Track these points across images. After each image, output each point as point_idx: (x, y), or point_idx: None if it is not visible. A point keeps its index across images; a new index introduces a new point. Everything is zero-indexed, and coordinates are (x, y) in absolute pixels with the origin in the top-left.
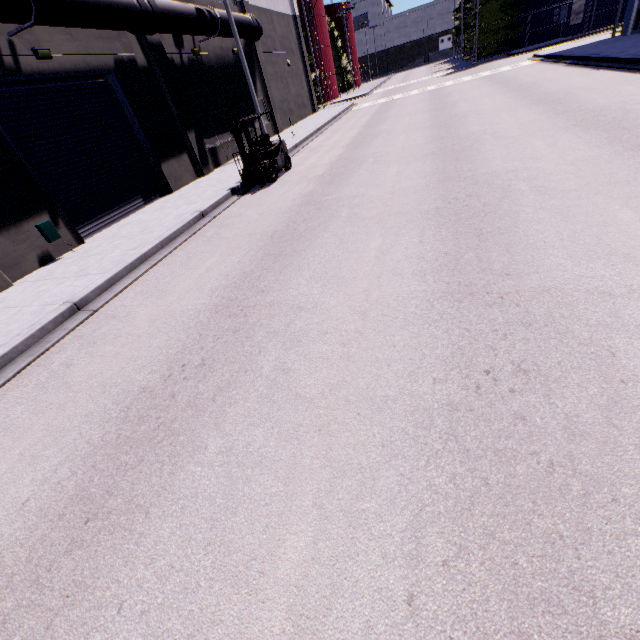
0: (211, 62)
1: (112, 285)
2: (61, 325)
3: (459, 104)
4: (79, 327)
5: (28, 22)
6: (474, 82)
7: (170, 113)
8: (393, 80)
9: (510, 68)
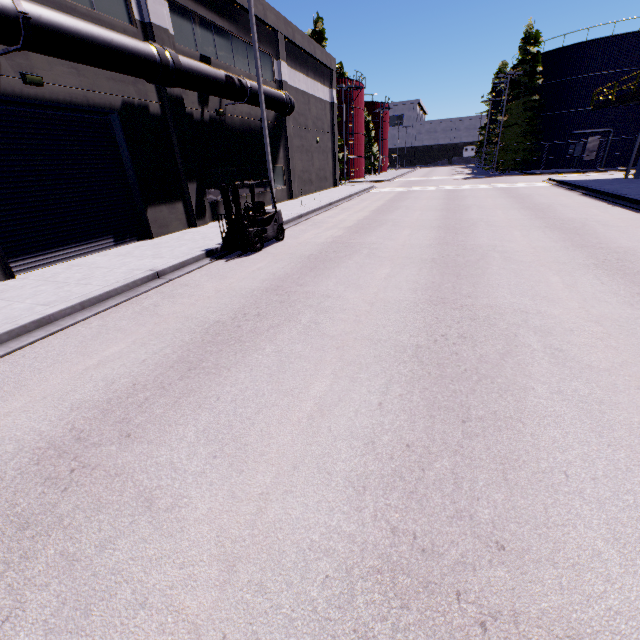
0: (235, 124)
1: None
2: None
3: (472, 210)
4: None
5: (15, 45)
6: (490, 191)
7: (174, 161)
8: (416, 173)
9: (525, 185)
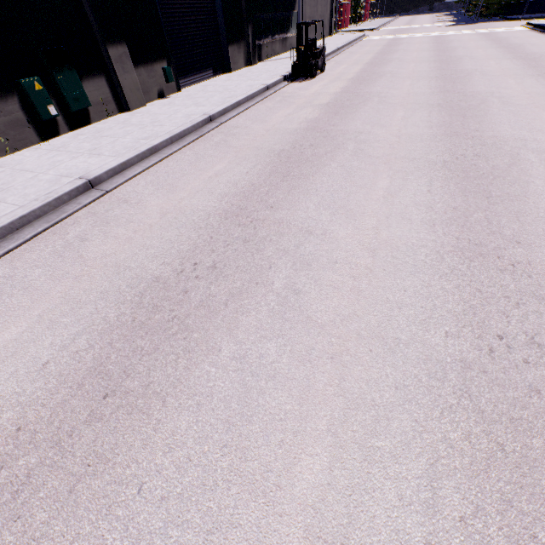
0: None
1: (224, 114)
2: (204, 126)
3: (458, 50)
4: (216, 129)
5: None
6: (472, 36)
7: (240, 6)
8: (398, 21)
9: (505, 30)
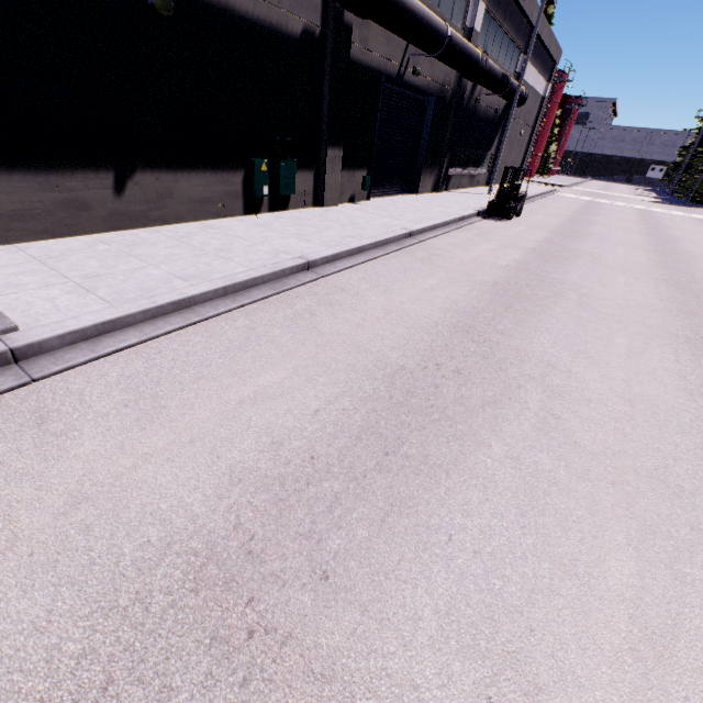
0: (481, 111)
1: (422, 233)
2: (403, 240)
3: (672, 229)
4: (415, 245)
5: (432, 54)
6: (686, 219)
7: (444, 137)
8: (591, 184)
9: None
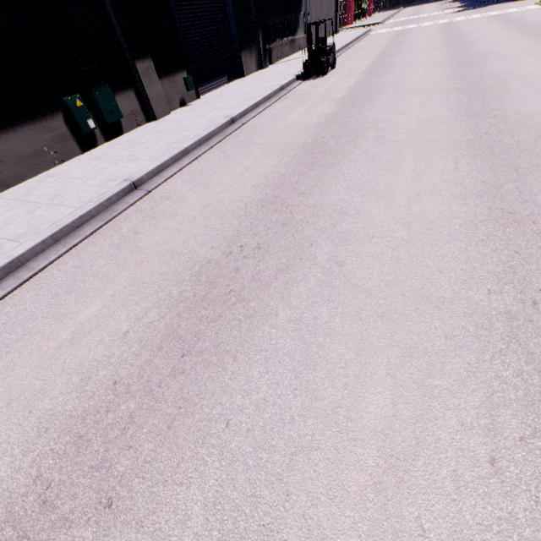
0: None
1: (244, 115)
2: (227, 128)
3: (469, 34)
4: (238, 130)
5: None
6: (483, 19)
7: (250, 13)
8: (404, 13)
9: (517, 10)
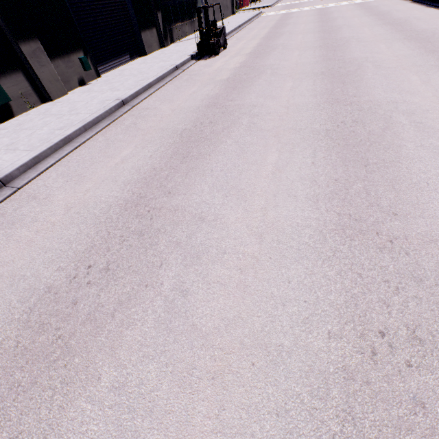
0: None
1: (137, 96)
2: (117, 110)
3: (338, 20)
4: (128, 112)
5: None
6: (349, 6)
7: None
8: None
9: None
